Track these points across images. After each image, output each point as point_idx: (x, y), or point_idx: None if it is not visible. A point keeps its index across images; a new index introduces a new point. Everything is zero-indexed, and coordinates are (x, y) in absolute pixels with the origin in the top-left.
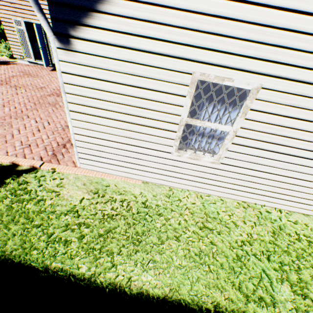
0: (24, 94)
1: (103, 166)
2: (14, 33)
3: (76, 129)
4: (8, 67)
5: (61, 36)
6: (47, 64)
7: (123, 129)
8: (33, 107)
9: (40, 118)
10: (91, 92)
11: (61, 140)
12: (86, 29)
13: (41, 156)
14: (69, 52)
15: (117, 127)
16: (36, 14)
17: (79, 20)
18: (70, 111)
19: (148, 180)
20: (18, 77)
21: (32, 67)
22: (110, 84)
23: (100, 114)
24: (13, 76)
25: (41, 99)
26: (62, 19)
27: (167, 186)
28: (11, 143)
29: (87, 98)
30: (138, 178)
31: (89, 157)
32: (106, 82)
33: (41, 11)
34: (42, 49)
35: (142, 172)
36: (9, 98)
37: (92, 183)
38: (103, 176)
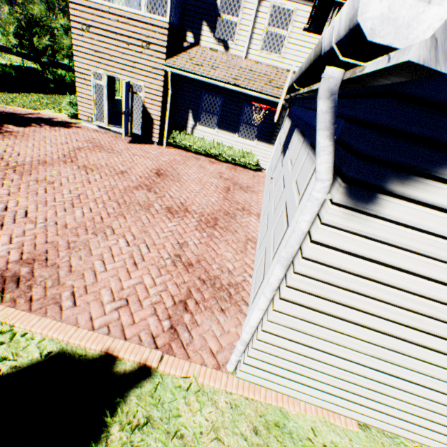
0: (99, 183)
1: (288, 383)
2: (89, 87)
3: (269, 325)
4: (70, 131)
5: (359, 187)
6: (126, 134)
7: (382, 346)
8: (118, 211)
9: (132, 235)
10: (354, 280)
11: (177, 290)
12: (434, 185)
13: (152, 331)
14: (357, 213)
15: (369, 341)
16: (321, 140)
17: (431, 167)
18: (279, 298)
19: (371, 422)
20: (86, 149)
21: (103, 135)
22: (413, 277)
23: (347, 315)
24: (80, 148)
25: (125, 194)
26: (386, 160)
27: (408, 438)
28: (94, 293)
29: (338, 287)
30: (349, 415)
31: (266, 367)
32: (406, 274)
33: (334, 136)
34: (125, 113)
35: (366, 410)
36: (79, 188)
37: (269, 427)
38: (280, 403)
